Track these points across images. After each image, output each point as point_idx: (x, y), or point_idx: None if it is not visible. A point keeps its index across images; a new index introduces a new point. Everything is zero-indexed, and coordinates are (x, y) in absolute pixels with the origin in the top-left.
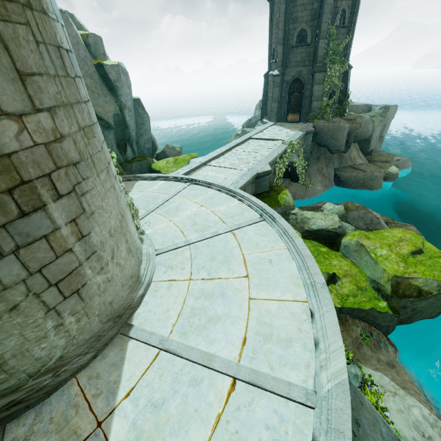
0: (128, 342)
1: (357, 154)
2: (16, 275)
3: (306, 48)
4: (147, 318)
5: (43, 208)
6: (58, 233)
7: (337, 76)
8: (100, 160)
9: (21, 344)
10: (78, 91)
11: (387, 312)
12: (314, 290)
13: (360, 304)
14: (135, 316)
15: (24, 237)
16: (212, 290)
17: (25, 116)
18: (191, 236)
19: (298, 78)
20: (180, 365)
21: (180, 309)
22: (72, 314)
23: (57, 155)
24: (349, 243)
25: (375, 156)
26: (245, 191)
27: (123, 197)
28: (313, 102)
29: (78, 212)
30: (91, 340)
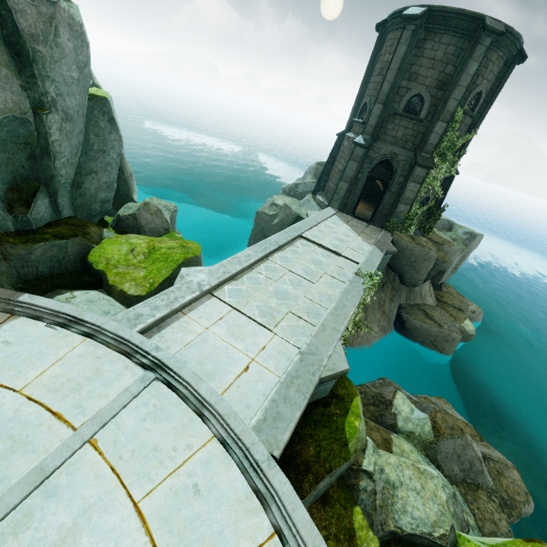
0: None
1: (428, 289)
2: None
3: (415, 124)
4: None
5: None
6: None
7: (440, 179)
8: None
9: None
10: None
11: None
12: None
13: None
14: None
15: None
16: None
17: None
18: None
19: (388, 161)
20: None
21: None
22: None
23: None
24: None
25: (445, 294)
26: None
27: None
28: (400, 204)
29: None
30: None
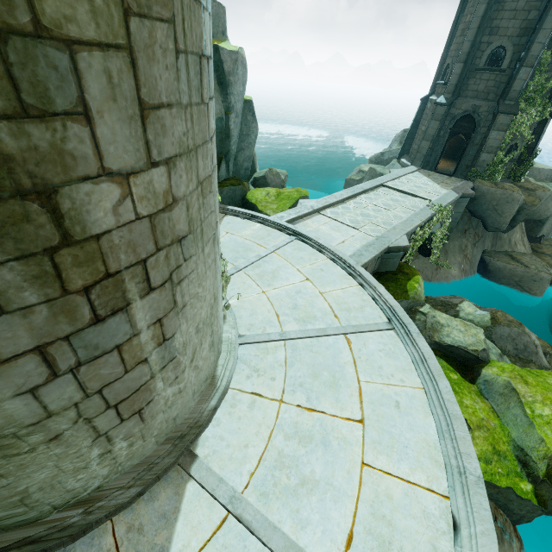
0: (187, 482)
1: (520, 238)
2: (68, 399)
3: (497, 75)
4: (216, 449)
5: (124, 308)
6: (136, 339)
7: (529, 125)
8: (209, 225)
9: (53, 476)
10: (208, 125)
11: (530, 500)
12: (463, 483)
13: (492, 476)
14: (201, 440)
15: (90, 350)
16: (310, 430)
17: (133, 175)
18: (289, 327)
19: (470, 114)
20: (254, 551)
21: (262, 449)
22: (126, 438)
23: (162, 230)
24: (494, 379)
25: (544, 246)
26: (366, 268)
27: (220, 266)
28: (482, 153)
29: (167, 308)
30: (140, 468)
